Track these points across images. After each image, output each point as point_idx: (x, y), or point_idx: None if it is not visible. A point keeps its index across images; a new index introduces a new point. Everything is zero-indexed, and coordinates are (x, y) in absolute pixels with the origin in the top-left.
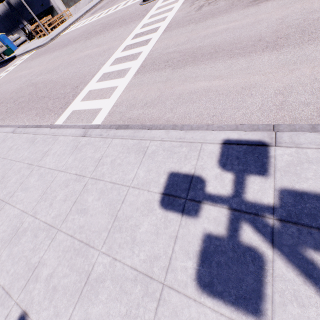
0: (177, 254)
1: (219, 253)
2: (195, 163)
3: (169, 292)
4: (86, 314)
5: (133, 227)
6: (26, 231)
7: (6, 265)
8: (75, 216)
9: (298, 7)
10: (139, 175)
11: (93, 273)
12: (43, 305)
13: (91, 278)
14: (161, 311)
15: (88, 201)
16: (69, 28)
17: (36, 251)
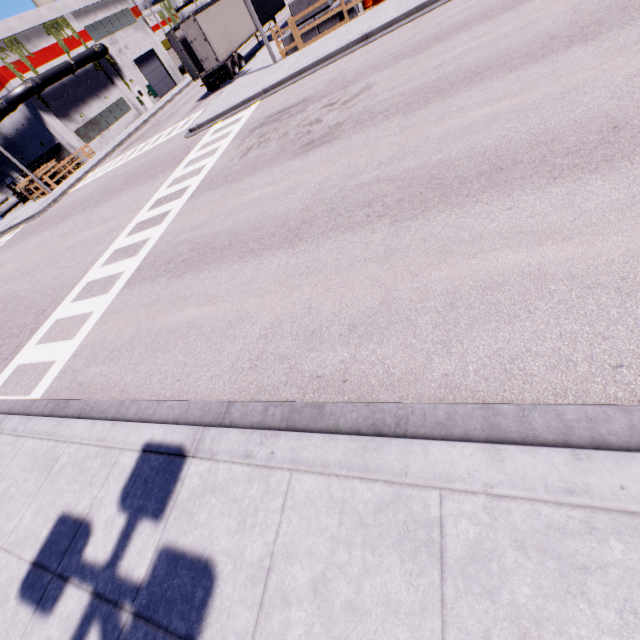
0: None
1: None
2: (97, 493)
3: None
4: None
5: None
6: None
7: None
8: None
9: (344, 162)
10: (24, 522)
11: None
12: None
13: None
14: None
15: None
16: (84, 178)
17: None
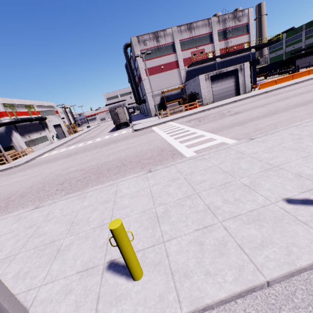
0: None
1: None
2: None
3: None
4: None
5: None
6: None
7: None
8: None
9: (259, 111)
10: None
11: None
12: None
13: None
14: None
15: None
16: (43, 155)
17: None
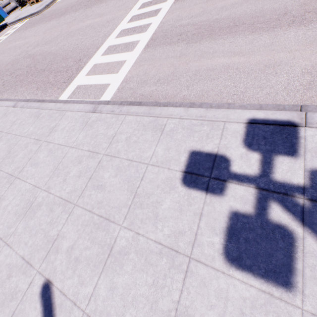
0: (202, 230)
1: (247, 230)
2: (218, 142)
3: (196, 265)
4: (112, 283)
5: (154, 203)
6: (41, 206)
7: (23, 237)
8: (91, 192)
9: None
10: (158, 153)
11: (115, 246)
12: (67, 274)
13: (114, 251)
14: (189, 281)
15: (105, 177)
16: None
17: (53, 225)
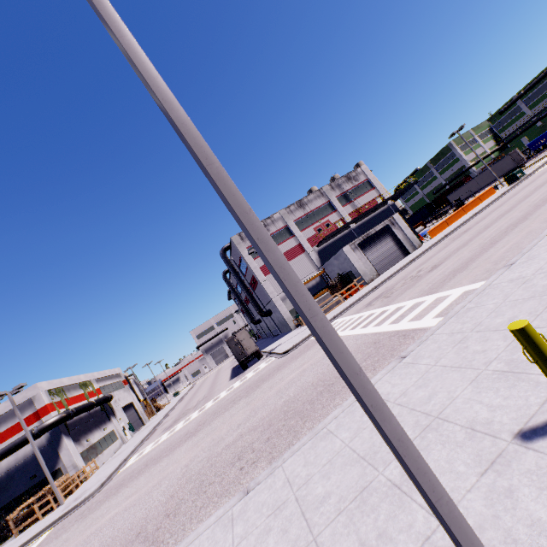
0: None
1: None
2: None
3: None
4: None
5: None
6: None
7: None
8: None
9: (467, 251)
10: None
11: None
12: None
13: None
14: None
15: None
16: (127, 462)
17: None
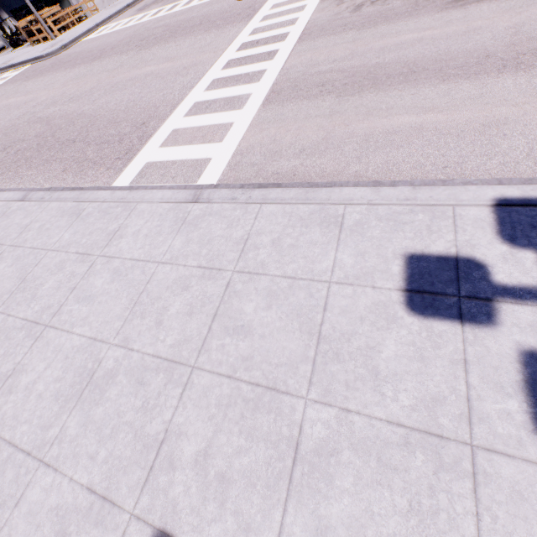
0: (479, 391)
1: None
2: (453, 237)
3: (490, 459)
4: (318, 520)
5: (364, 350)
6: (115, 376)
7: (83, 444)
8: (224, 340)
9: (536, 12)
10: (344, 262)
11: (305, 440)
12: (206, 513)
13: (305, 450)
14: (486, 494)
15: (246, 311)
16: (96, 30)
17: (152, 411)
